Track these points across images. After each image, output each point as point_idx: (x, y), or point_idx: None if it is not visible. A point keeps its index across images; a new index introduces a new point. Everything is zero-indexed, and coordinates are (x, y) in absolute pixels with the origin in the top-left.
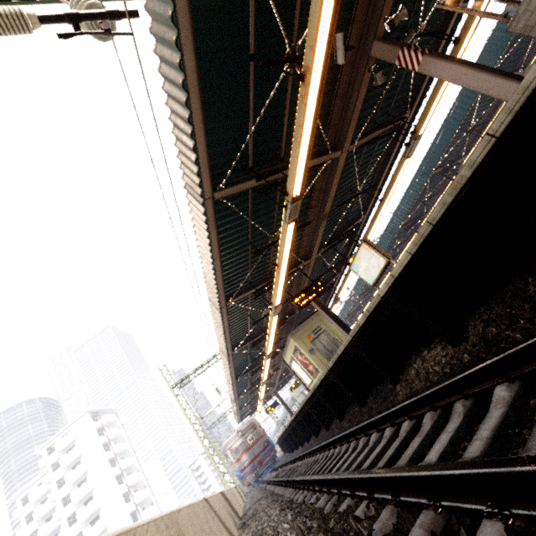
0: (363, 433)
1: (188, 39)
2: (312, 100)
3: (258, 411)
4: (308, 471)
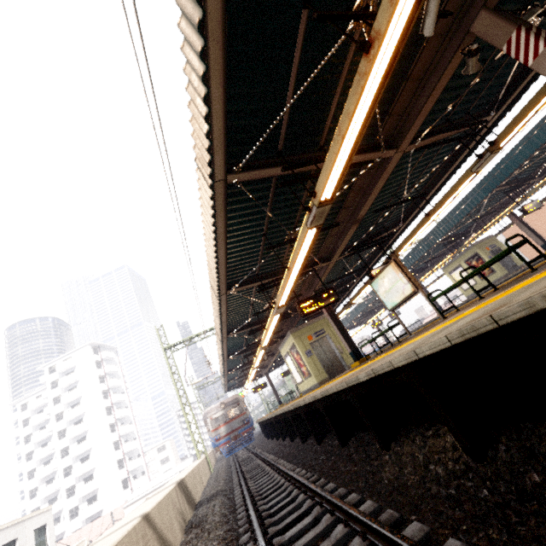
0: (330, 509)
1: None
2: (374, 82)
3: (245, 388)
4: (269, 494)
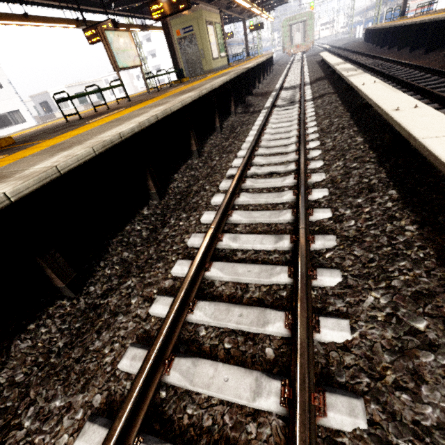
0: None
1: None
2: None
3: None
4: None
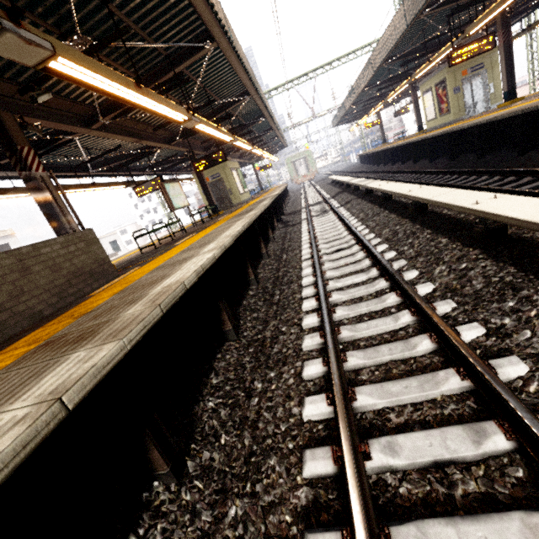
0: None
1: None
2: None
3: None
4: None
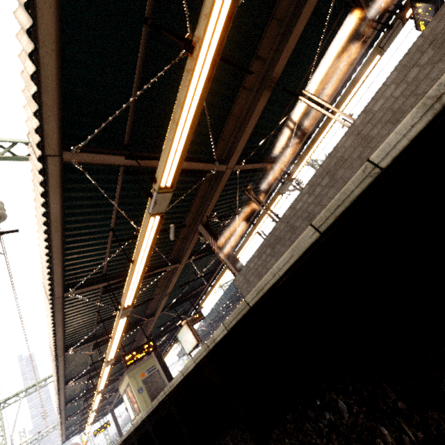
0: None
1: (57, 234)
2: (140, 269)
3: (85, 433)
4: None
